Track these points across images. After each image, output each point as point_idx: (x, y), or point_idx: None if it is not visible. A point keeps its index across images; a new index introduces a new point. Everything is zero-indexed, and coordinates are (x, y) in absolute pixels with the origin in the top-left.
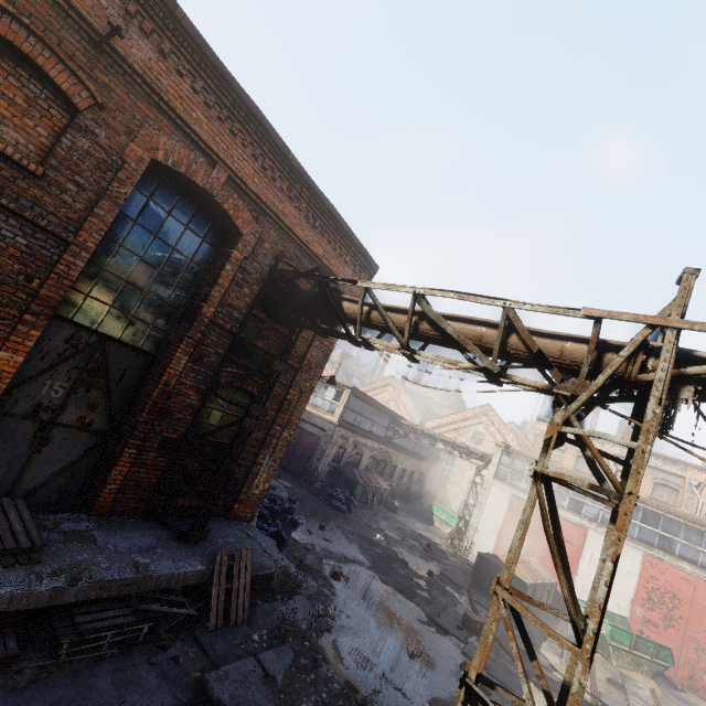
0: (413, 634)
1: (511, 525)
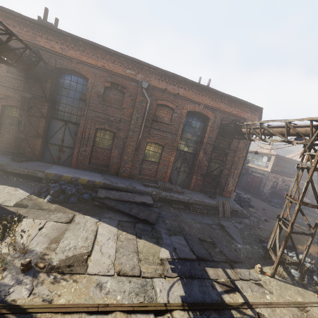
0: (301, 241)
1: None
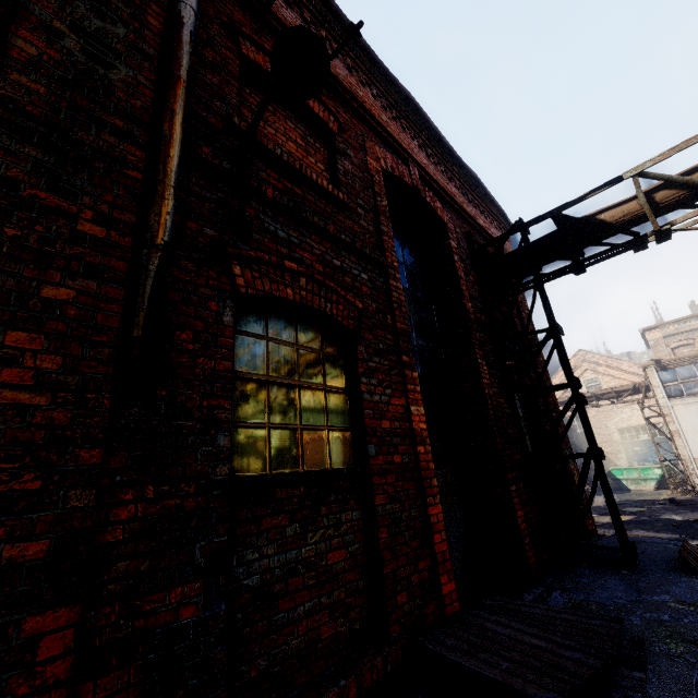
0: None
1: None
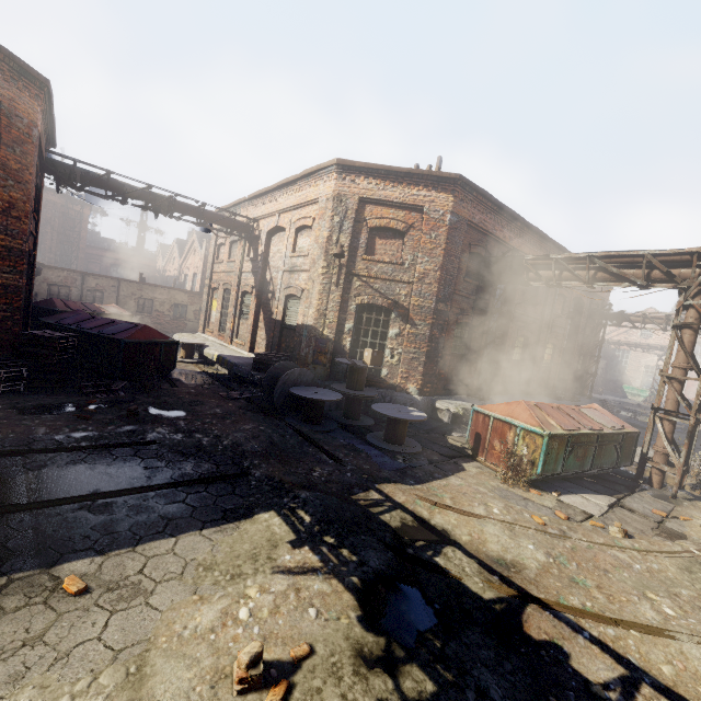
0: None
1: (693, 385)
